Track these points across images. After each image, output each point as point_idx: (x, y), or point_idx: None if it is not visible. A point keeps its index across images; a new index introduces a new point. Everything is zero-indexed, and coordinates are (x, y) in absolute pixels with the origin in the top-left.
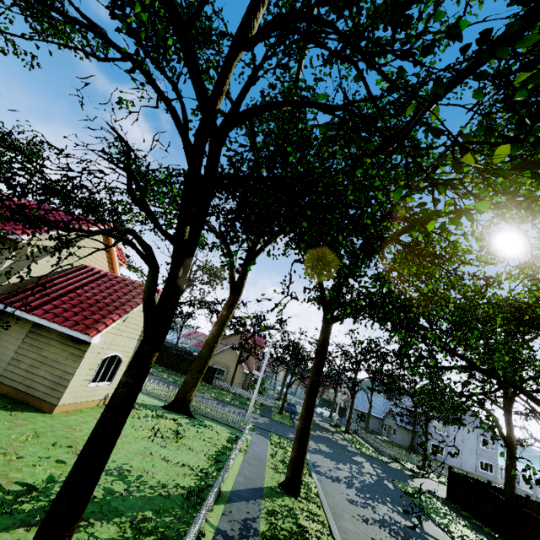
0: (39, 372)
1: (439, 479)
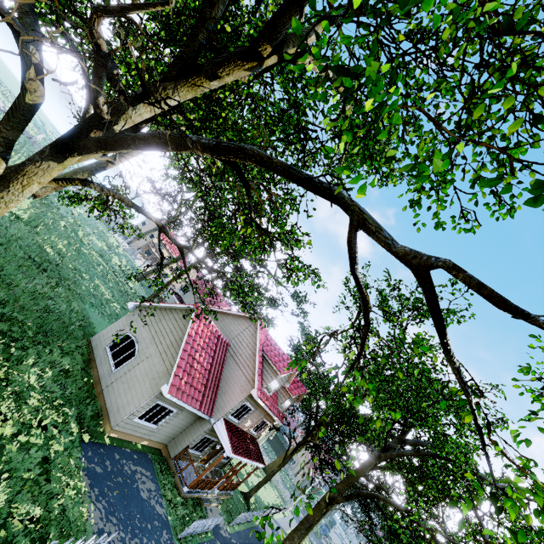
0: None
1: None
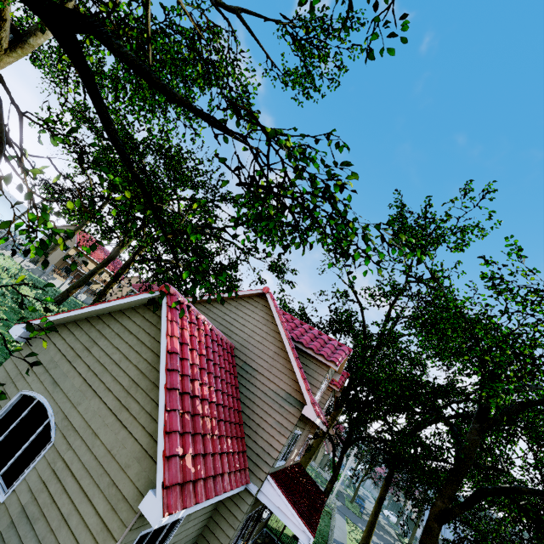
0: None
1: None
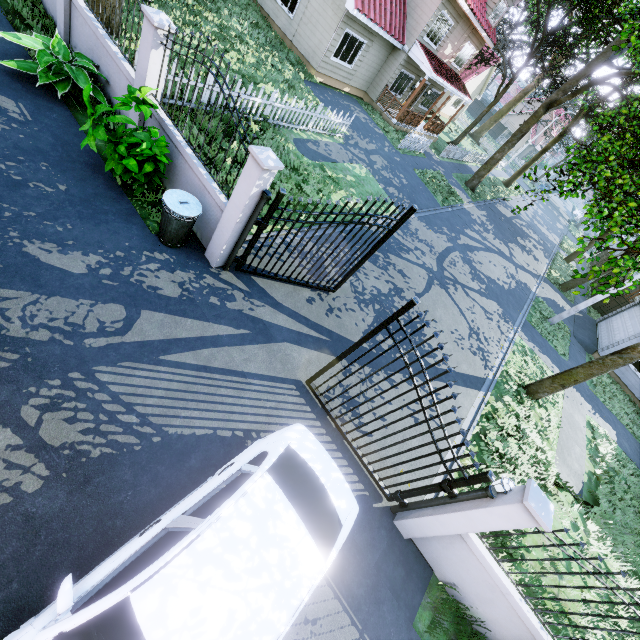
0: None
1: None
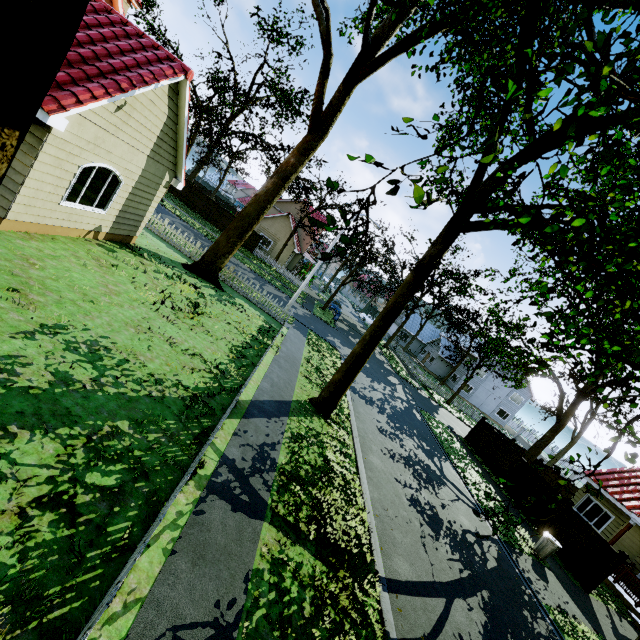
0: None
1: (459, 415)
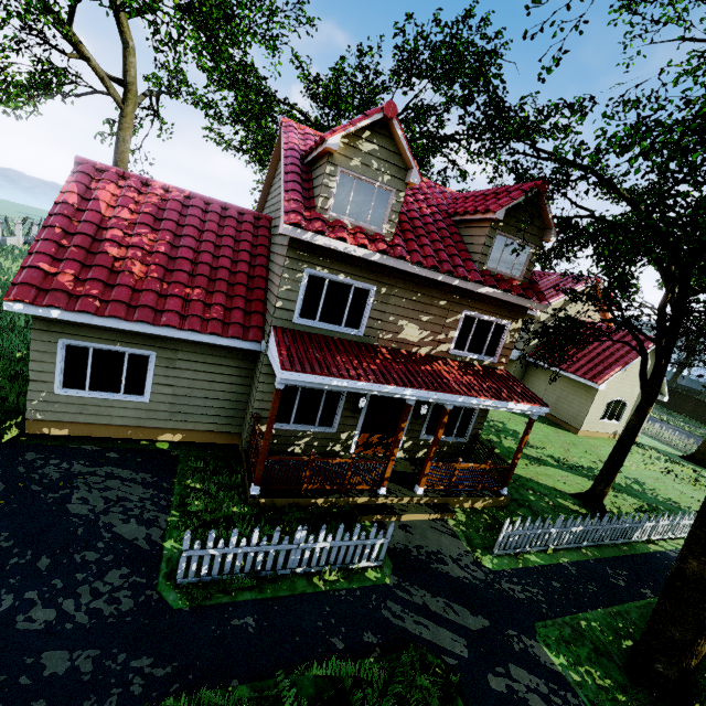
0: (563, 406)
1: None
